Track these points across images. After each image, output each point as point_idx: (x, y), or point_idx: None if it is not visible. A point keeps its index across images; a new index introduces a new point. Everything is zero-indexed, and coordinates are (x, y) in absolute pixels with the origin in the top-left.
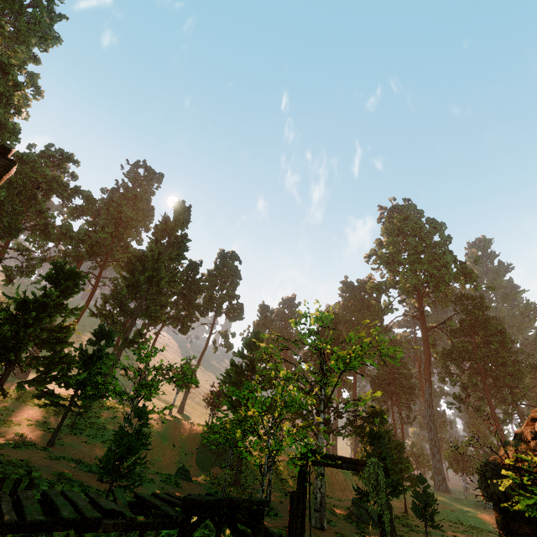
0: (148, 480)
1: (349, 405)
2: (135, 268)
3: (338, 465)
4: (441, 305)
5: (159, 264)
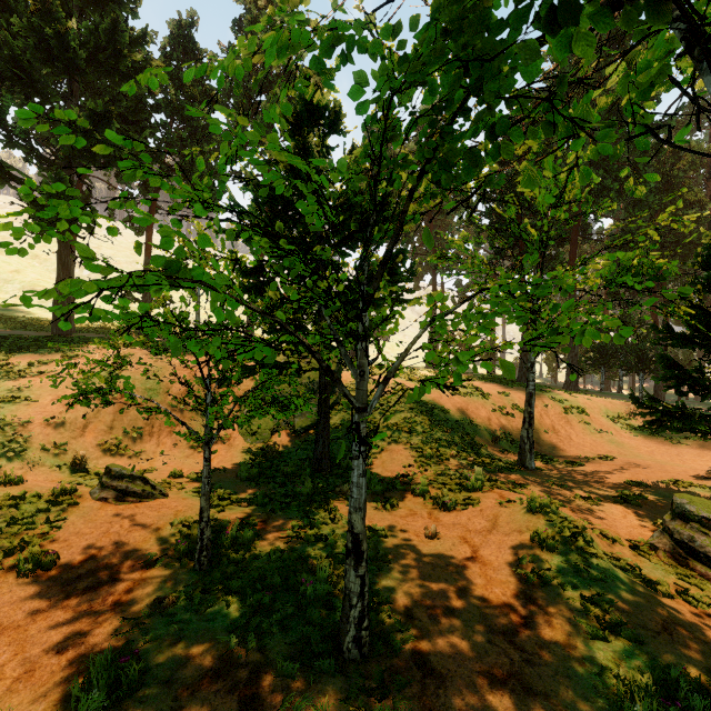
0: None
1: None
2: None
3: None
4: None
5: None
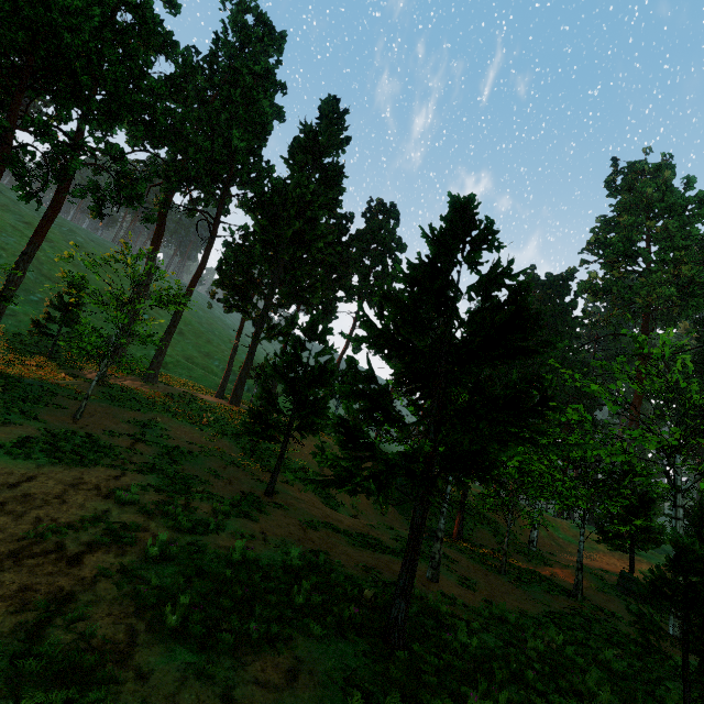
0: (424, 554)
1: (703, 483)
2: (279, 214)
3: None
4: (661, 326)
5: (316, 212)
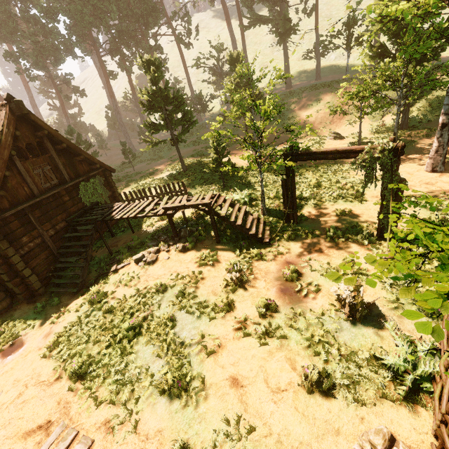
0: None
1: None
2: None
3: (322, 158)
4: None
5: None
